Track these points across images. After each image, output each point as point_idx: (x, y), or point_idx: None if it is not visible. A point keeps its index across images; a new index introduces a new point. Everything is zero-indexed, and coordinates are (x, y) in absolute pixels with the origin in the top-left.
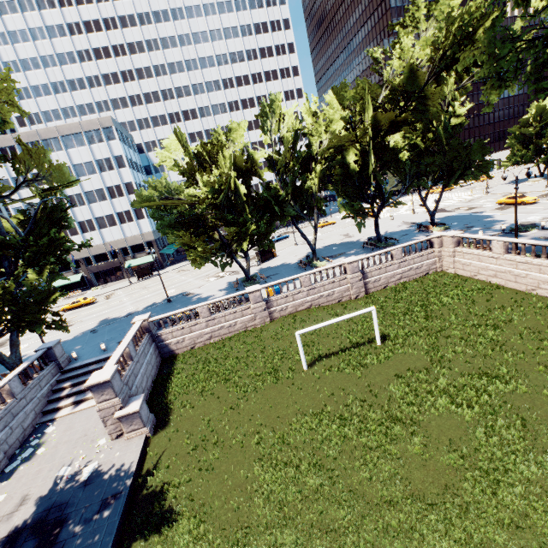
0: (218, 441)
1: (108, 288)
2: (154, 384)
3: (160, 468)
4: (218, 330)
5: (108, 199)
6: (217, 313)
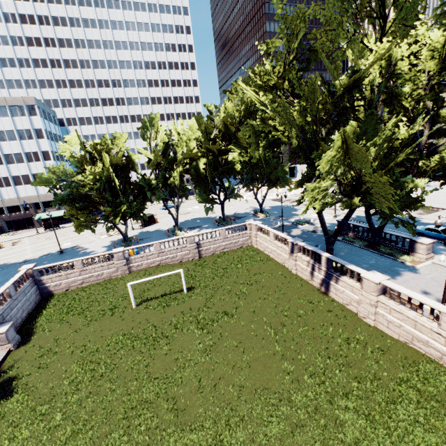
0: (58, 351)
1: (17, 236)
2: (29, 315)
3: (13, 369)
4: (89, 277)
5: (25, 162)
6: (89, 266)
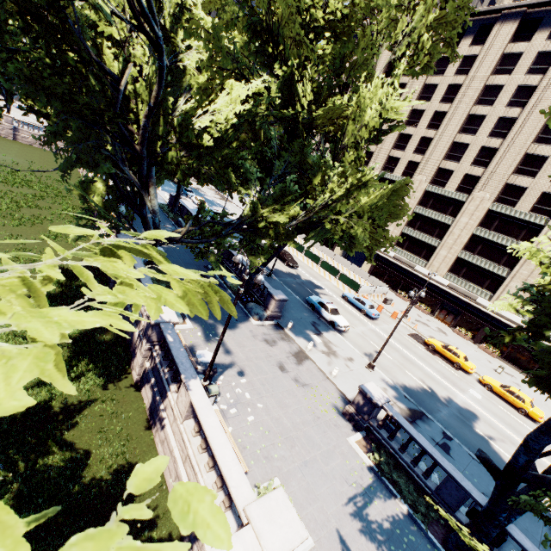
0: None
1: None
2: None
3: None
4: None
5: None
6: None
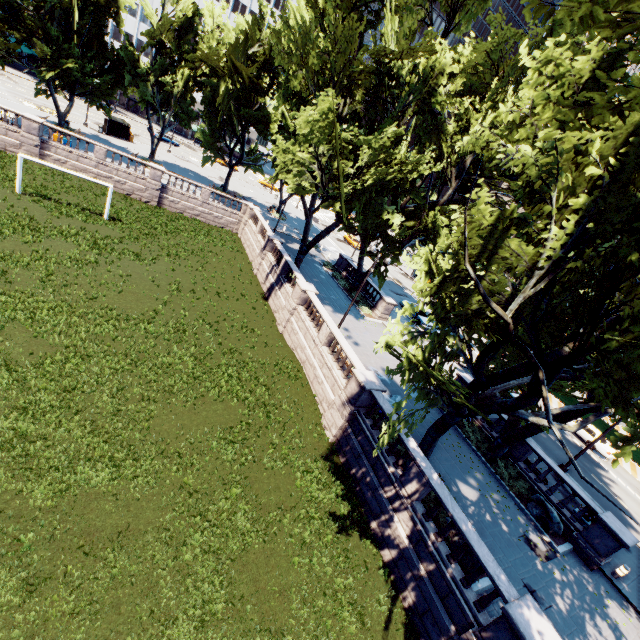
0: None
1: None
2: None
3: None
4: None
5: None
6: None
